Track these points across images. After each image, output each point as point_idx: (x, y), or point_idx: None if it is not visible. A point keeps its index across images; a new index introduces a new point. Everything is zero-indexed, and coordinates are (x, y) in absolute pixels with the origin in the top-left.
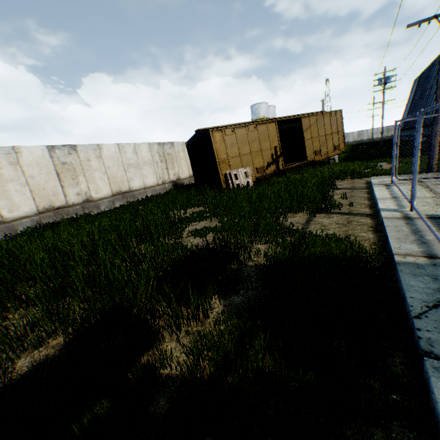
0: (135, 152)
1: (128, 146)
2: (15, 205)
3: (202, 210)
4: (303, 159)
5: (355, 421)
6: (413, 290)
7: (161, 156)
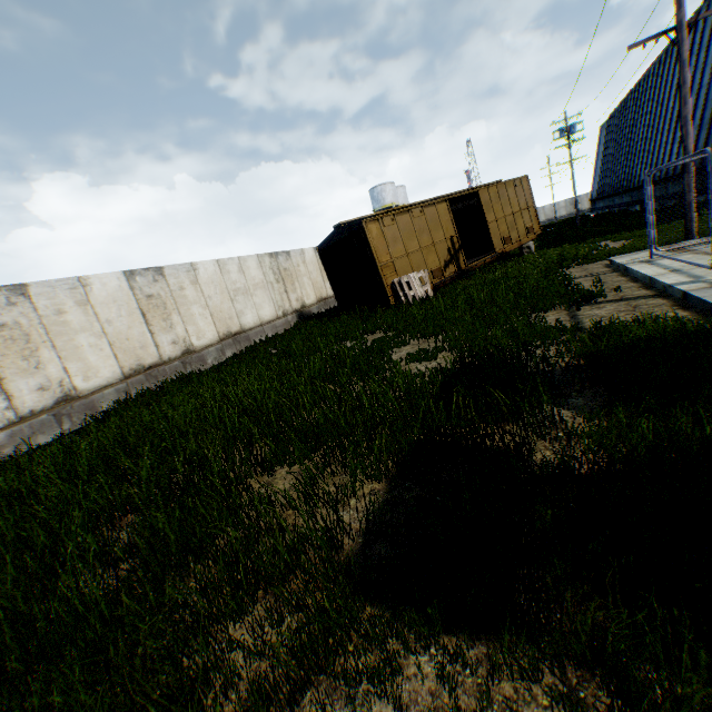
0: (241, 270)
1: (230, 262)
2: (91, 368)
3: (387, 335)
4: (488, 252)
5: None
6: None
7: (276, 273)
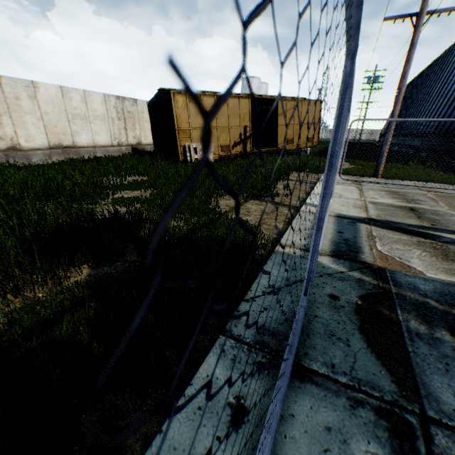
0: (85, 101)
1: (75, 91)
2: None
3: (144, 180)
4: (274, 146)
5: (125, 389)
6: (266, 277)
7: (119, 113)
